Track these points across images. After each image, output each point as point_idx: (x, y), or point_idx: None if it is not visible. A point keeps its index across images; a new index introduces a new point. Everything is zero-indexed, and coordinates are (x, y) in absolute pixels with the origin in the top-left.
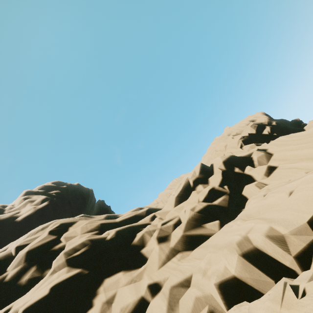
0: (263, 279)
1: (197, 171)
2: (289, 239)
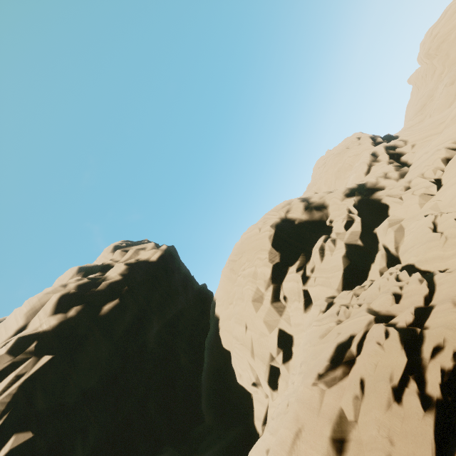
0: (453, 153)
1: (368, 156)
2: (454, 143)
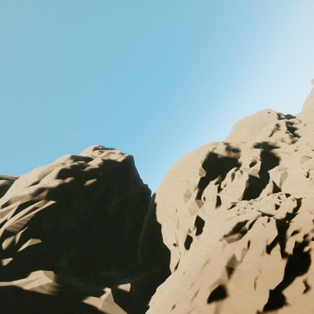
0: None
1: (273, 125)
2: None
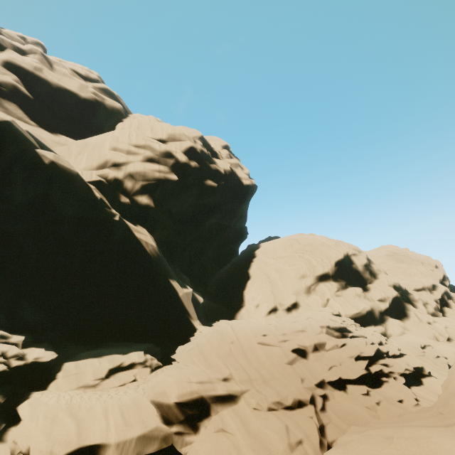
0: None
1: (430, 283)
2: None
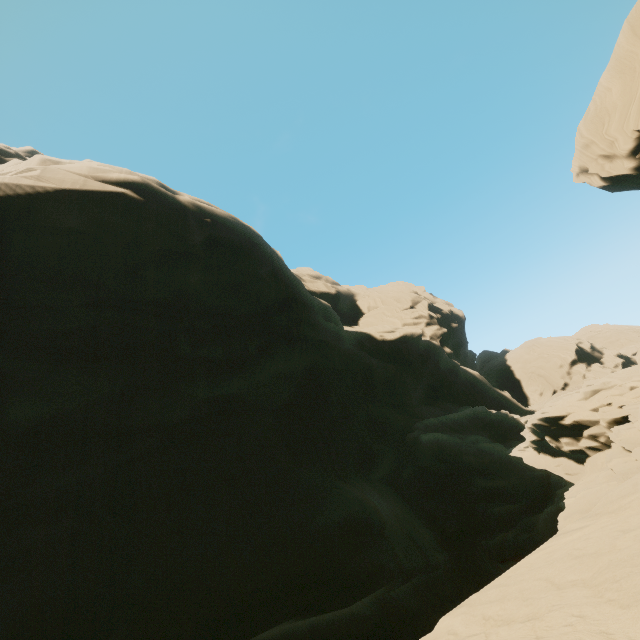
0: None
1: None
2: None
